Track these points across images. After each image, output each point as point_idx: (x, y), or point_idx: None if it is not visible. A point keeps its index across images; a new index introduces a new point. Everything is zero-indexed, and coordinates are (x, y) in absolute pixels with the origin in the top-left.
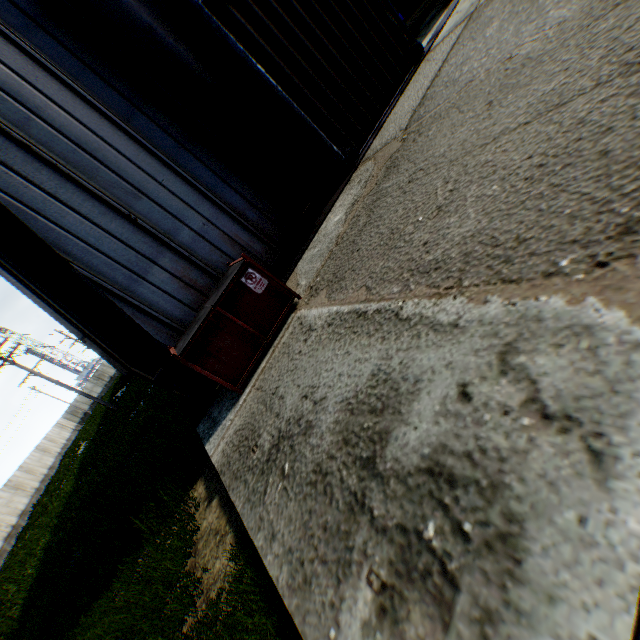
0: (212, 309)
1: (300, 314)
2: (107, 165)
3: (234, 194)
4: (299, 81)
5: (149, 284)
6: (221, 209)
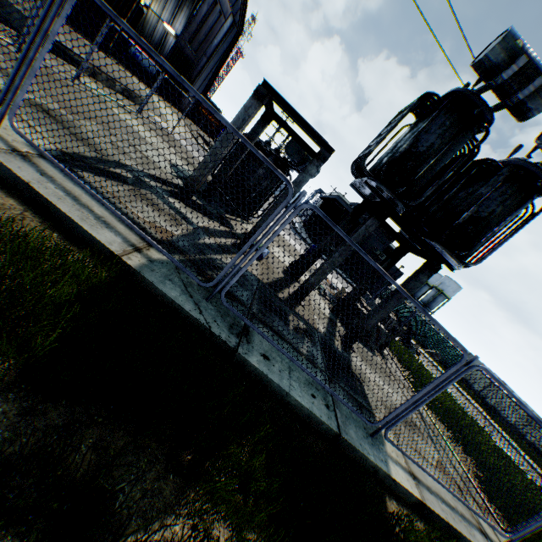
0: None
1: None
2: None
3: None
4: None
5: None
6: None
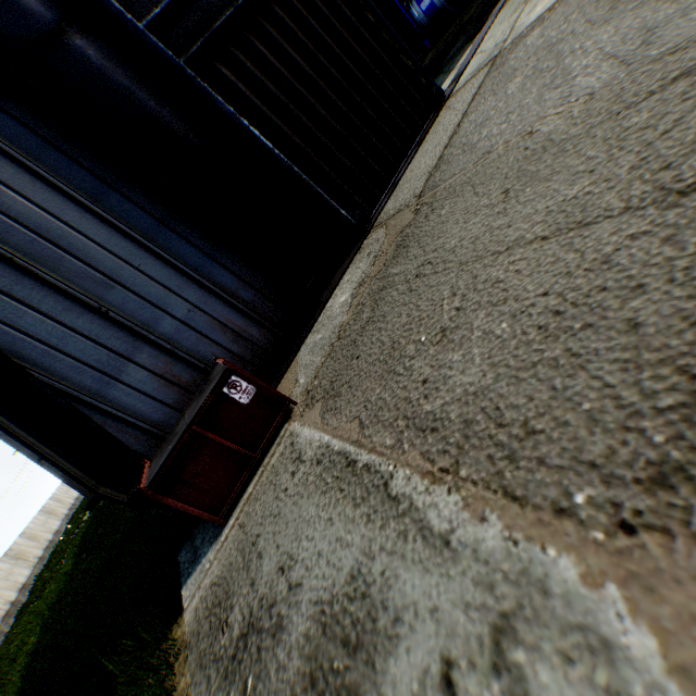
0: (187, 429)
1: (293, 428)
2: (73, 253)
3: (225, 273)
4: (300, 140)
5: (124, 385)
6: (210, 291)
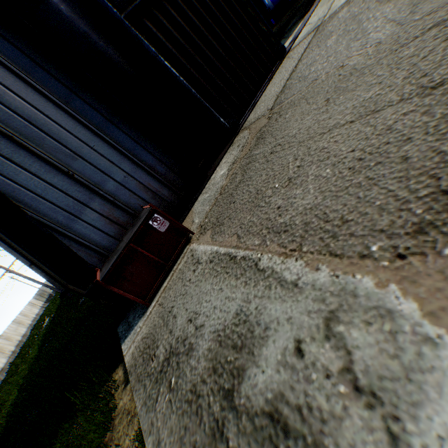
0: (126, 245)
1: (192, 247)
2: (51, 135)
3: (148, 154)
4: (196, 72)
5: (83, 222)
6: (138, 165)
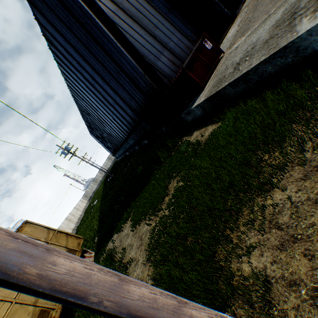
0: (194, 52)
1: (227, 54)
2: (146, 18)
3: (188, 30)
4: None
5: (161, 62)
6: (183, 36)
